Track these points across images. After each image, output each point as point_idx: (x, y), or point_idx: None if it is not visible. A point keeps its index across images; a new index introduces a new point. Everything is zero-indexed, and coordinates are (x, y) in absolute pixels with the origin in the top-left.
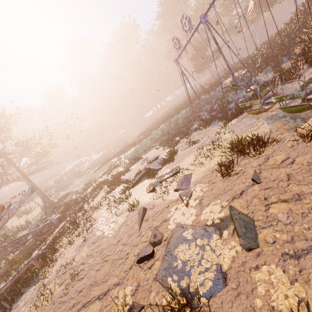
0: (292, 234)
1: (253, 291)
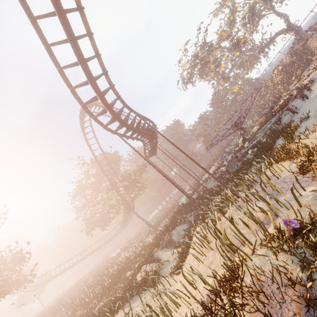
0: None
1: None
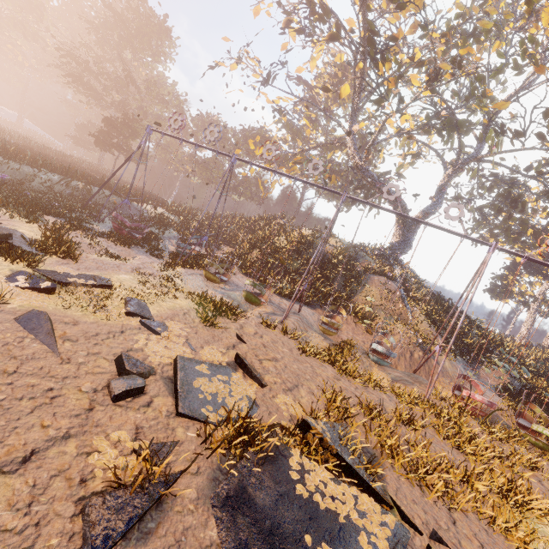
0: (282, 379)
1: (278, 409)
